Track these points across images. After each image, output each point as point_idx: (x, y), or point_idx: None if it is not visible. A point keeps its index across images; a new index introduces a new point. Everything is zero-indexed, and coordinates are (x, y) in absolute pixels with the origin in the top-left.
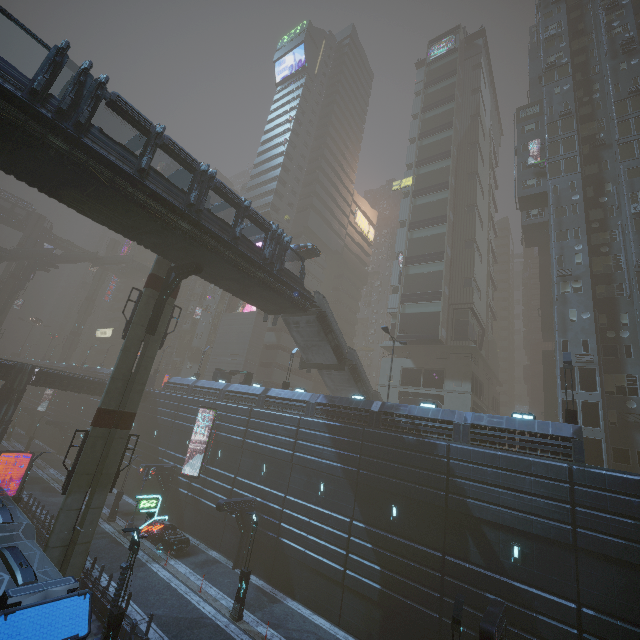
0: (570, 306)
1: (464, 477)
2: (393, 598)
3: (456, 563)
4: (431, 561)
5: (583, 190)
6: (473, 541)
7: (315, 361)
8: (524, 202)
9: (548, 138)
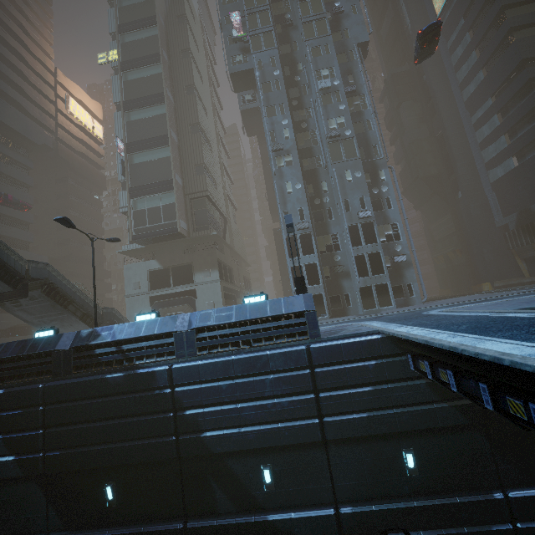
0: (286, 179)
1: (195, 405)
2: None
3: (201, 527)
4: None
5: (282, 69)
6: (218, 485)
7: None
8: (236, 81)
9: (246, 9)
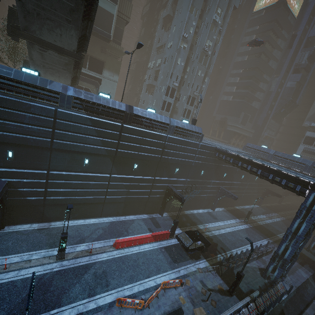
0: (180, 56)
1: (170, 149)
2: (132, 198)
3: (159, 179)
4: (150, 181)
5: None
6: (165, 170)
7: (40, 35)
8: None
9: None
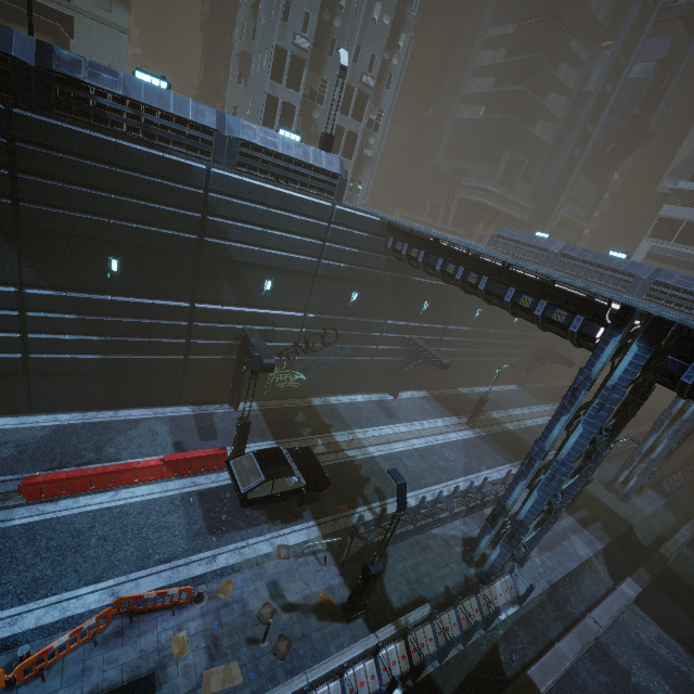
0: None
1: (228, 217)
2: (124, 361)
3: (209, 309)
4: (178, 314)
5: None
6: (229, 284)
7: None
8: None
9: None
